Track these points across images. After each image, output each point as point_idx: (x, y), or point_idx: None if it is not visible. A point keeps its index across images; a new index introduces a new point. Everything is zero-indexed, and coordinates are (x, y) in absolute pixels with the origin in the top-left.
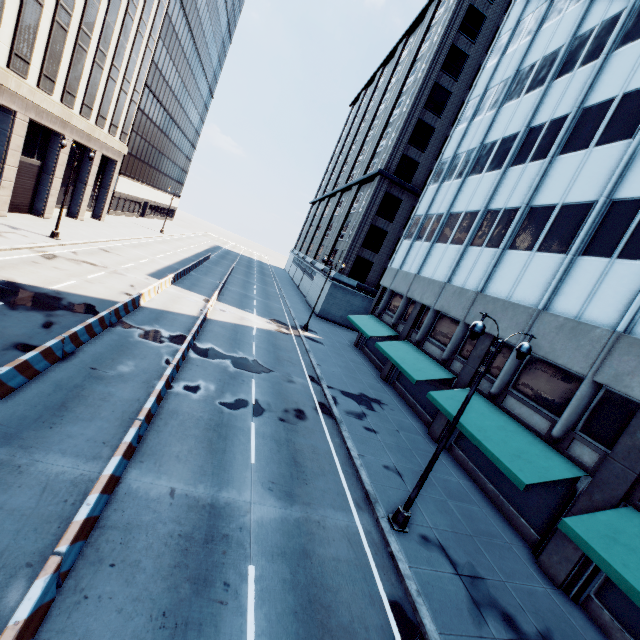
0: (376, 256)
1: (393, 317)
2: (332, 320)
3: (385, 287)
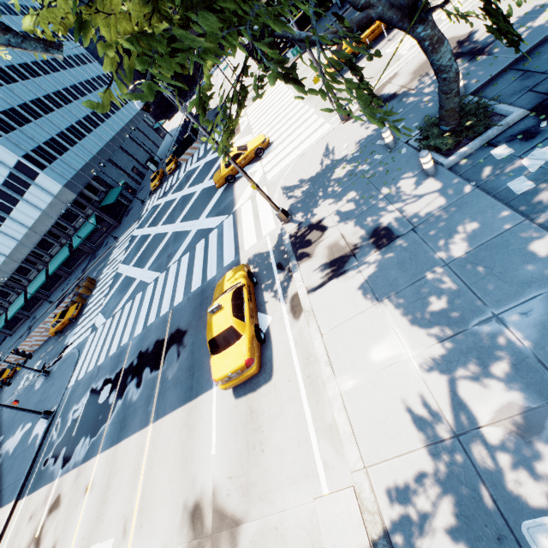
0: None
1: None
2: None
3: None
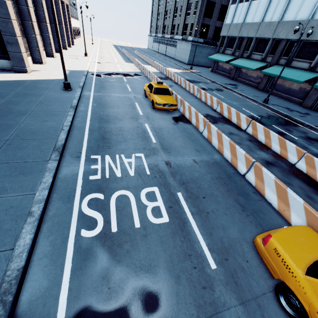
0: (211, 21)
1: (231, 50)
2: (194, 64)
3: (223, 36)
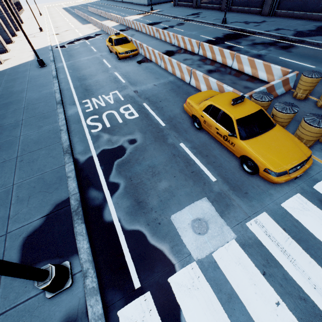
0: None
1: None
2: (155, 3)
3: None
